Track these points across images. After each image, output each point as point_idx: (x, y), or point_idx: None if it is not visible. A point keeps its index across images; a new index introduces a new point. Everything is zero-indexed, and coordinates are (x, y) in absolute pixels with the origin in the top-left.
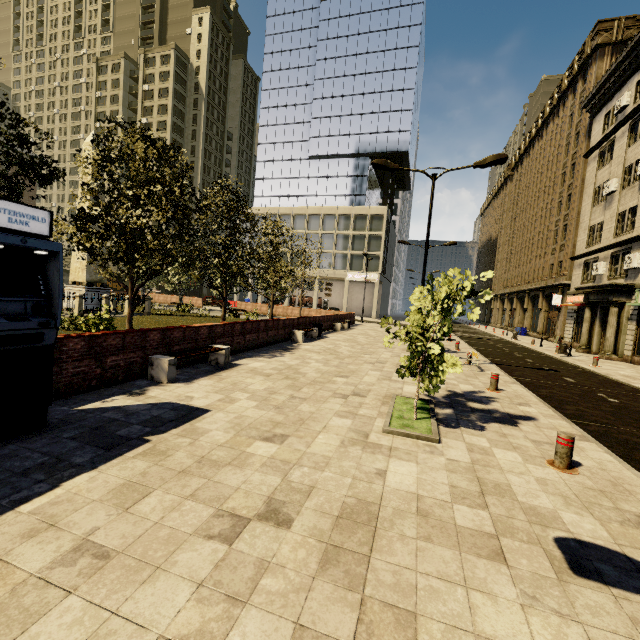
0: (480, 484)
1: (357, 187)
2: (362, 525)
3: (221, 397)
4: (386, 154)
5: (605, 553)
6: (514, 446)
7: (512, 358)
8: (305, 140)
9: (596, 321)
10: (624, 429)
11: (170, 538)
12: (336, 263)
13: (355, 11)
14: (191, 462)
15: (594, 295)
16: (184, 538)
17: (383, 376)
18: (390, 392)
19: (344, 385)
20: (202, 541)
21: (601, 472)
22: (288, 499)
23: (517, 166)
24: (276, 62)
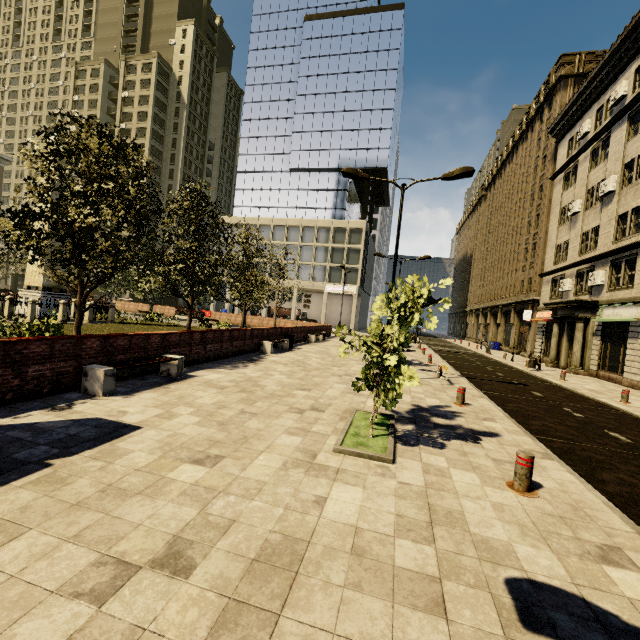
0: (430, 512)
1: (337, 201)
2: (281, 570)
3: (160, 412)
4: (365, 170)
5: (561, 597)
6: (473, 466)
7: (483, 372)
8: (286, 153)
9: (564, 336)
10: (588, 445)
11: (21, 599)
12: (315, 275)
13: (337, 33)
14: (93, 491)
15: (561, 311)
16: (40, 598)
17: (348, 389)
18: (352, 406)
19: (304, 399)
20: (63, 602)
21: (562, 495)
22: (198, 538)
23: (490, 187)
24: (259, 76)
